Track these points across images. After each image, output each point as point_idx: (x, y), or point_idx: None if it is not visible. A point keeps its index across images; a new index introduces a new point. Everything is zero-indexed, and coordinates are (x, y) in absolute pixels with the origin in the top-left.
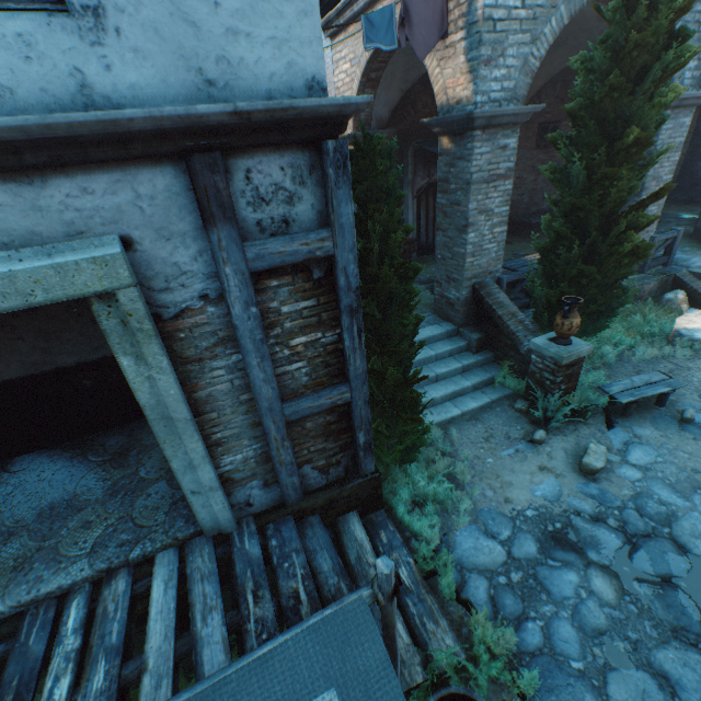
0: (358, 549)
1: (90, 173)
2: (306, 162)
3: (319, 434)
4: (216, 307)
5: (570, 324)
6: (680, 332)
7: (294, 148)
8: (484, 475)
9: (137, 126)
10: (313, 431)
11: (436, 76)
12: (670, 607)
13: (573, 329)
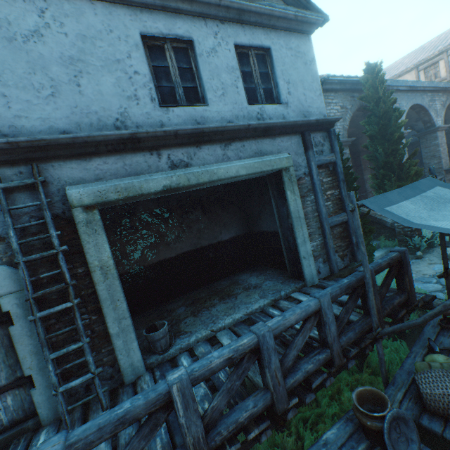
0: None
1: (283, 137)
2: (324, 135)
3: (338, 237)
4: (307, 177)
5: None
6: None
7: (322, 132)
8: None
9: (299, 123)
10: (336, 235)
11: None
12: None
13: None
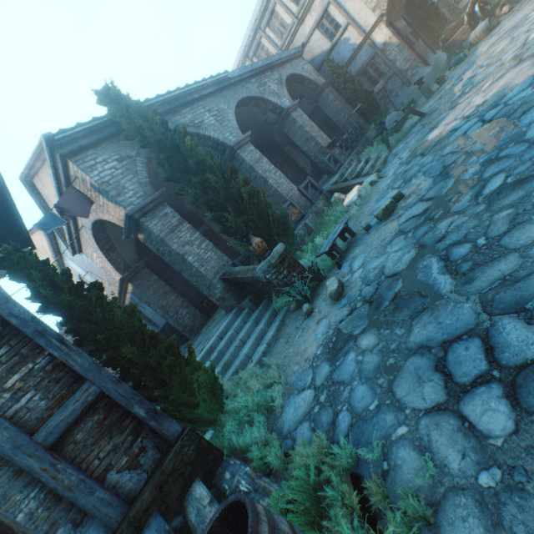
0: (197, 504)
1: None
2: None
3: (98, 437)
4: None
5: (256, 244)
6: (348, 205)
7: None
8: (291, 362)
9: None
10: (89, 438)
11: (113, 219)
12: (403, 307)
13: (260, 244)
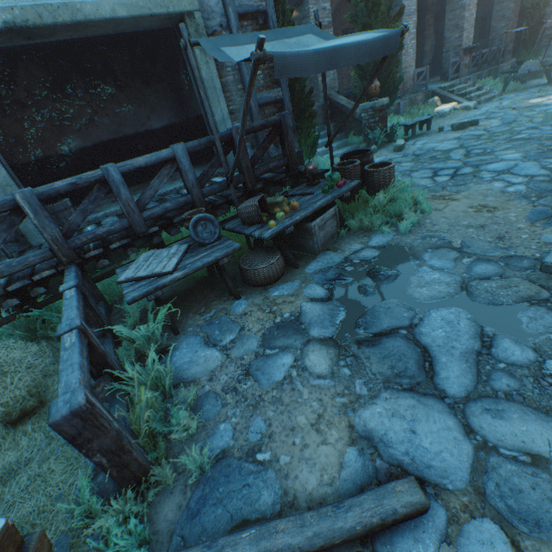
0: None
1: None
2: None
3: None
4: (225, 32)
5: (375, 86)
6: (437, 112)
7: None
8: None
9: None
10: (269, 117)
11: None
12: (433, 160)
13: (377, 89)
